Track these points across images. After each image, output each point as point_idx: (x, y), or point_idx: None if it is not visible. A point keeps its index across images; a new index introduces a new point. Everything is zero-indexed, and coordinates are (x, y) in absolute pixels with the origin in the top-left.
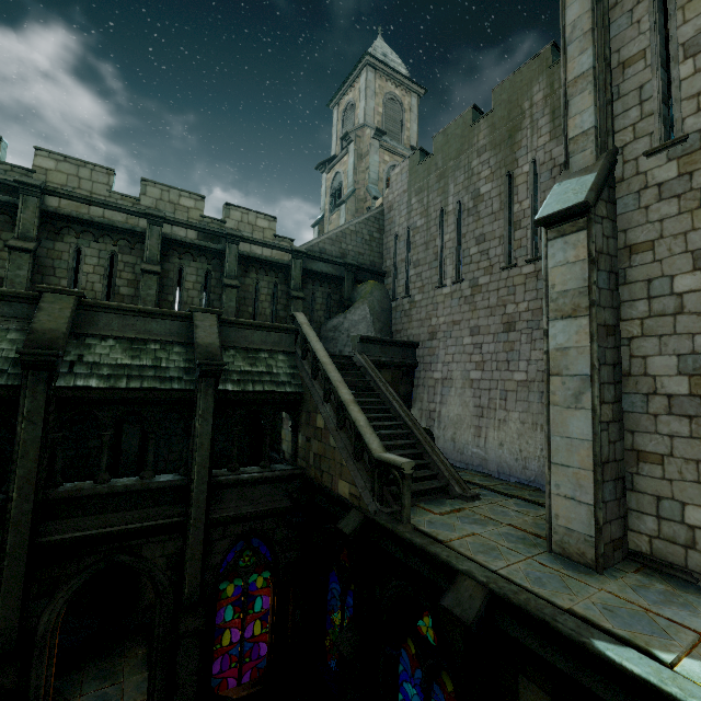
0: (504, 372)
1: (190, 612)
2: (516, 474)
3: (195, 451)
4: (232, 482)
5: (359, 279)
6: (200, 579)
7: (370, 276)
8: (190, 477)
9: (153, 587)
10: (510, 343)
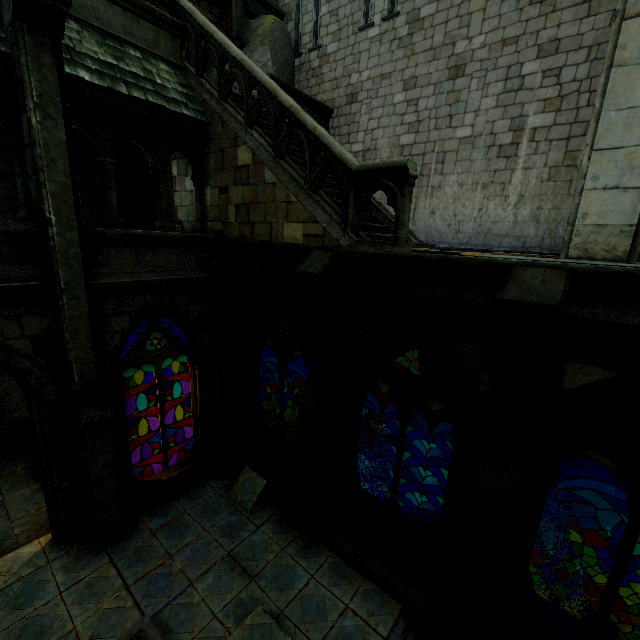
0: (444, 131)
1: (88, 403)
2: (447, 240)
3: (41, 171)
4: (120, 236)
5: (251, 12)
6: (96, 364)
7: (265, 13)
8: (41, 215)
9: (17, 381)
10: (456, 92)
